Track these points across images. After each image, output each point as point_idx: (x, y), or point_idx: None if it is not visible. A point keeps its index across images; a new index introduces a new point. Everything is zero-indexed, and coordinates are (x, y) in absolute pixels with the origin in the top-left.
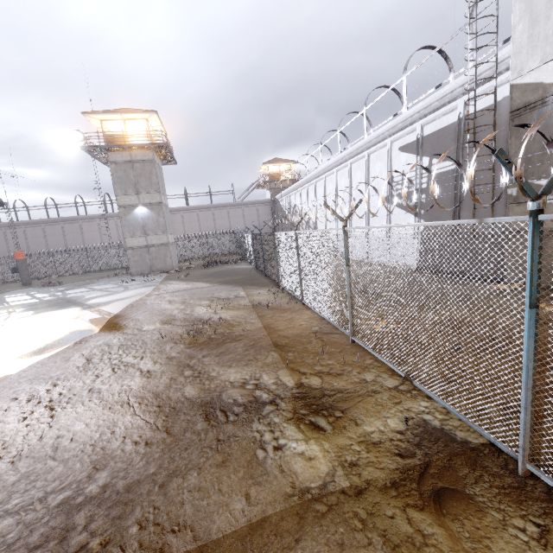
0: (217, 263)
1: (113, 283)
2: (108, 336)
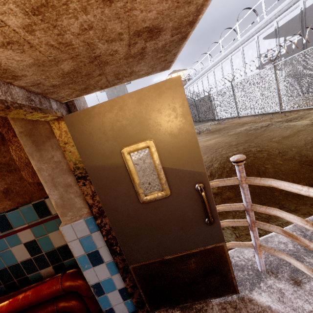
0: None
1: None
2: None
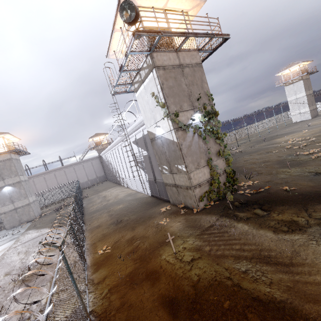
0: (65, 206)
1: None
2: None
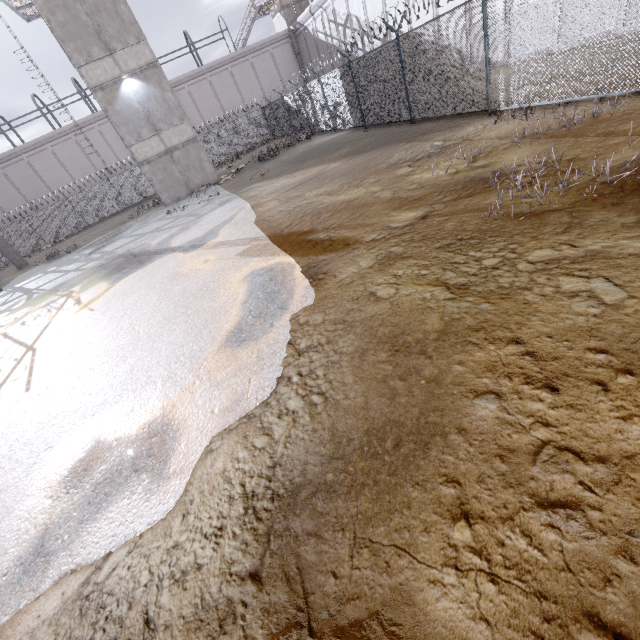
0: (273, 152)
1: (158, 220)
2: (352, 254)
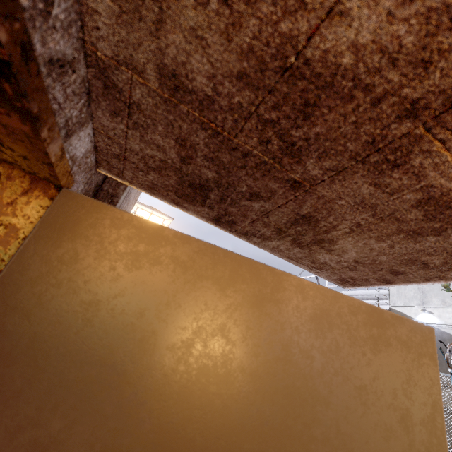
0: None
1: None
2: None
